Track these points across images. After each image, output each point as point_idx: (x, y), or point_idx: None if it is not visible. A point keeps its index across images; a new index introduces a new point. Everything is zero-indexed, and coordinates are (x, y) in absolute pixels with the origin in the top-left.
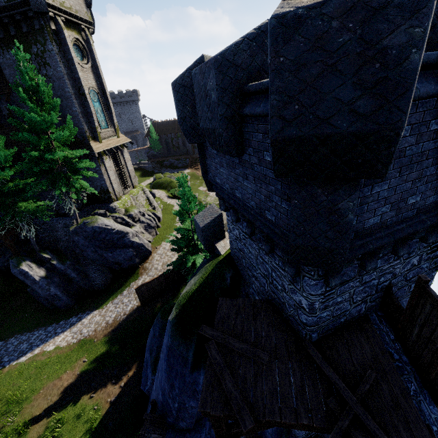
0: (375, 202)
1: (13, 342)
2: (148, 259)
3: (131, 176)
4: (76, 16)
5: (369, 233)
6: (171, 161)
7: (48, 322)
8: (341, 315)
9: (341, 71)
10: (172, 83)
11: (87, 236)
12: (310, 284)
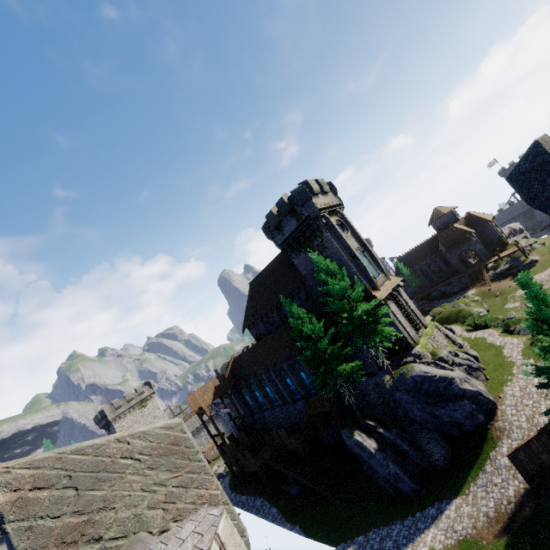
0: None
1: (374, 537)
2: (495, 414)
3: (417, 315)
4: (332, 206)
5: None
6: (440, 289)
7: (401, 514)
8: None
9: None
10: (506, 179)
11: (408, 389)
12: None
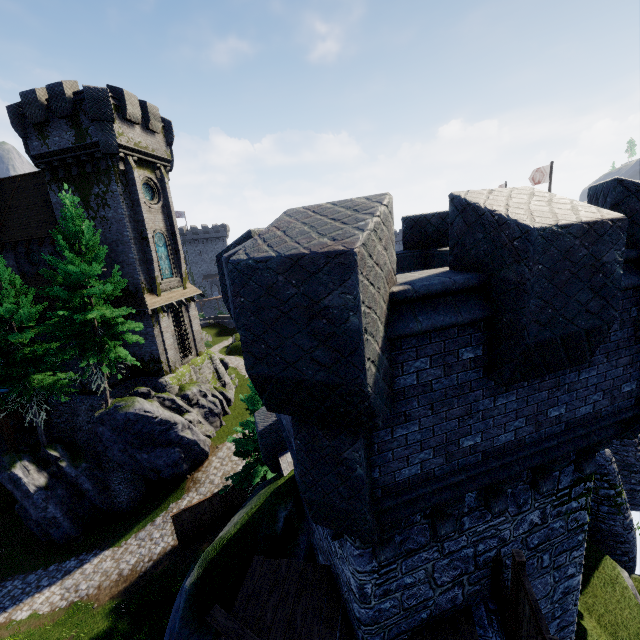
0: (404, 448)
1: None
2: (202, 464)
3: (195, 340)
4: (153, 155)
5: (409, 487)
6: None
7: (33, 566)
8: (419, 606)
9: (295, 320)
10: (216, 256)
11: (116, 426)
12: (353, 553)
